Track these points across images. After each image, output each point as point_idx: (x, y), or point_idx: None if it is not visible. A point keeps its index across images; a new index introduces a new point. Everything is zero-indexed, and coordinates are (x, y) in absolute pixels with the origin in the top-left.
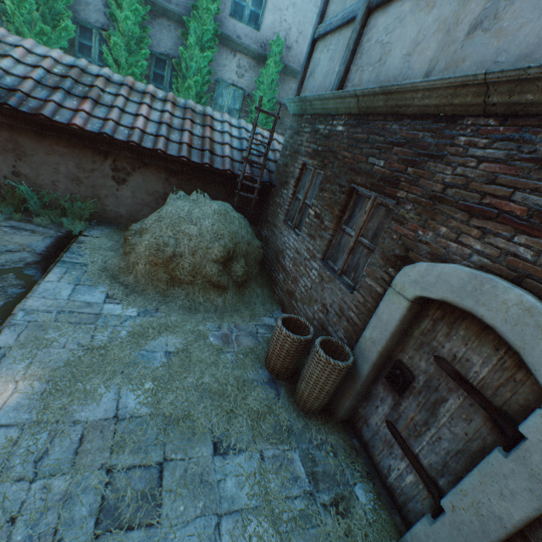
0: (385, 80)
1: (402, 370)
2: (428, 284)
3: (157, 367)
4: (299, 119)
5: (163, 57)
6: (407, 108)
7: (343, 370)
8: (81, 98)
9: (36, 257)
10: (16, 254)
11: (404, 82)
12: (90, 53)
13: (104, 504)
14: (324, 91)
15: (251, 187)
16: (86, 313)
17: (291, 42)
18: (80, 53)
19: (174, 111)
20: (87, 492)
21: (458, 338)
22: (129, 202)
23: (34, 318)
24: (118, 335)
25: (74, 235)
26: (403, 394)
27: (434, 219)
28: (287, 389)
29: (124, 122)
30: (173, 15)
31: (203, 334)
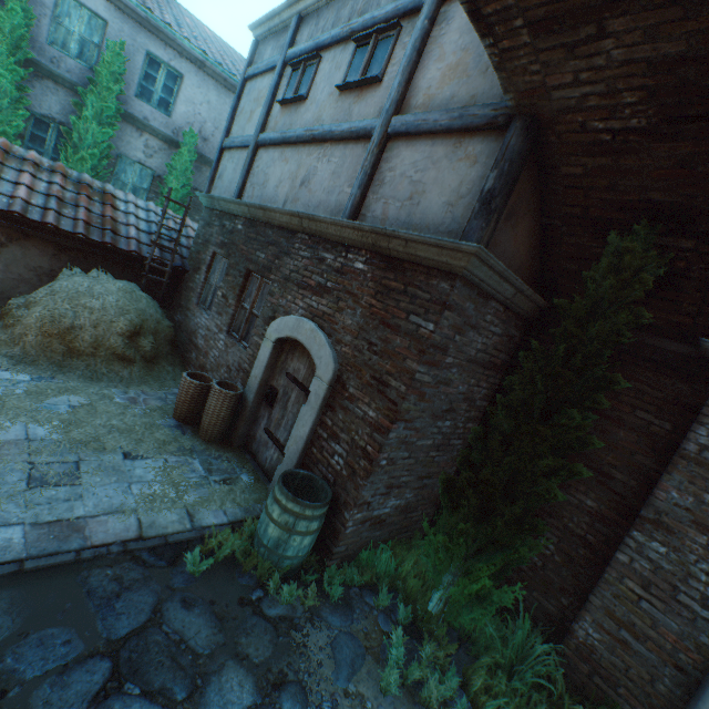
0: (266, 199)
1: (273, 390)
2: (281, 330)
3: (63, 413)
4: (211, 213)
5: (46, 119)
6: (275, 222)
7: (234, 398)
8: None
9: None
10: None
11: (270, 206)
12: None
13: (32, 476)
14: (230, 194)
15: (161, 271)
16: None
17: (208, 135)
18: None
19: (65, 184)
20: (15, 472)
21: (296, 358)
22: None
23: None
24: (13, 393)
25: None
26: (274, 406)
27: (287, 292)
28: (194, 430)
29: (2, 189)
30: (63, 81)
31: (109, 396)
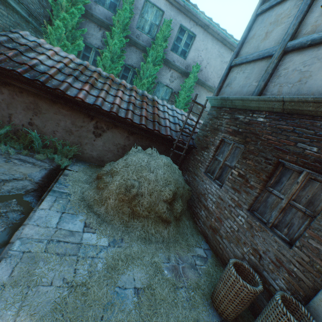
0: (308, 93)
1: None
2: None
3: (130, 309)
4: (218, 110)
5: (129, 66)
6: None
7: None
8: (84, 83)
9: (34, 186)
10: (20, 182)
11: None
12: (87, 60)
13: None
14: (242, 95)
15: (179, 147)
16: (70, 243)
17: (202, 67)
18: (82, 59)
19: (136, 96)
20: None
21: None
22: (99, 149)
23: (28, 247)
24: (95, 268)
25: (61, 169)
26: None
27: None
28: None
29: (108, 99)
30: (139, 46)
31: (159, 267)
